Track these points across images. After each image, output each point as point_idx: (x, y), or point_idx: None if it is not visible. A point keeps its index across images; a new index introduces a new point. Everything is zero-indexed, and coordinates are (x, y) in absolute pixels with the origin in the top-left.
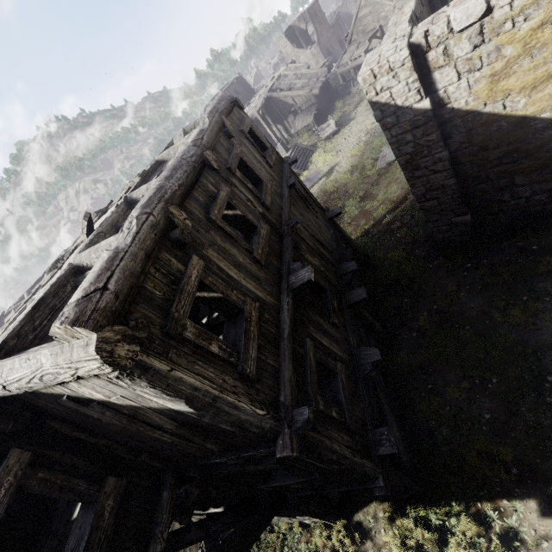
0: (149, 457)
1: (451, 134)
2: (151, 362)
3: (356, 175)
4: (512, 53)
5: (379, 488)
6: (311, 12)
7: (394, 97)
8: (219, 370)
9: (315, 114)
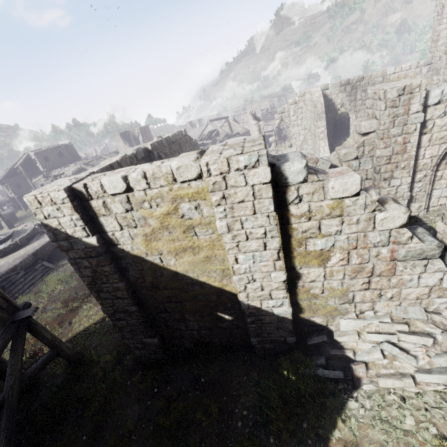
0: None
1: (128, 269)
2: None
3: None
4: (155, 224)
5: None
6: (142, 130)
7: (63, 226)
8: None
9: None
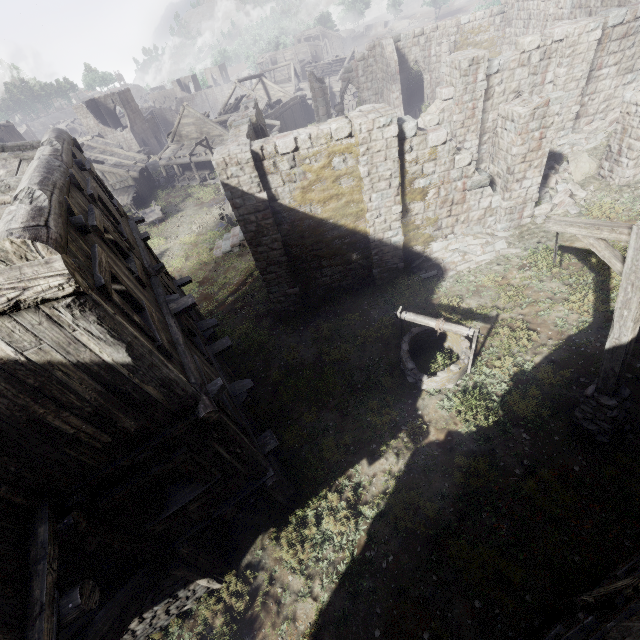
0: (12, 490)
1: (282, 223)
2: (100, 300)
3: (192, 261)
4: (312, 178)
5: (271, 478)
6: (123, 97)
7: (241, 184)
8: (144, 338)
9: (133, 197)
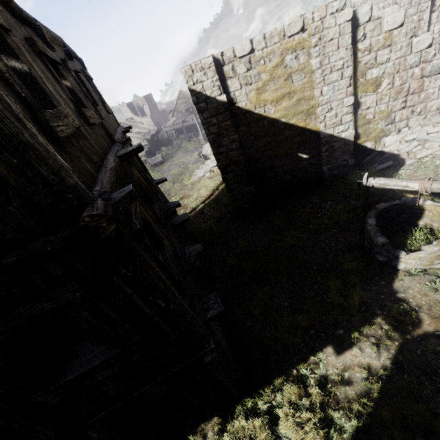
0: None
1: (239, 125)
2: None
3: (177, 184)
4: (265, 78)
5: (210, 351)
6: (147, 98)
7: (205, 89)
8: None
9: (146, 152)
